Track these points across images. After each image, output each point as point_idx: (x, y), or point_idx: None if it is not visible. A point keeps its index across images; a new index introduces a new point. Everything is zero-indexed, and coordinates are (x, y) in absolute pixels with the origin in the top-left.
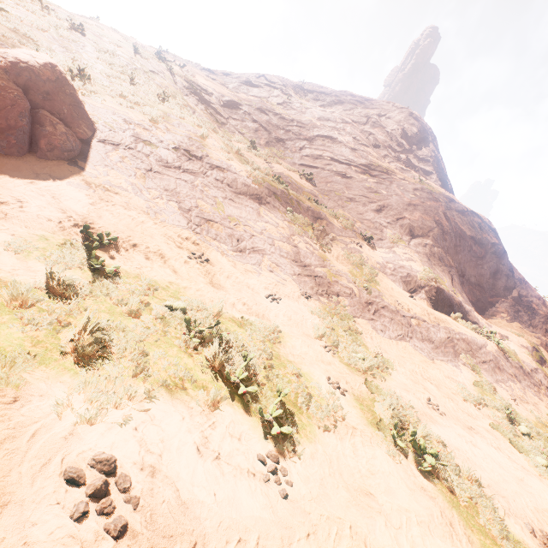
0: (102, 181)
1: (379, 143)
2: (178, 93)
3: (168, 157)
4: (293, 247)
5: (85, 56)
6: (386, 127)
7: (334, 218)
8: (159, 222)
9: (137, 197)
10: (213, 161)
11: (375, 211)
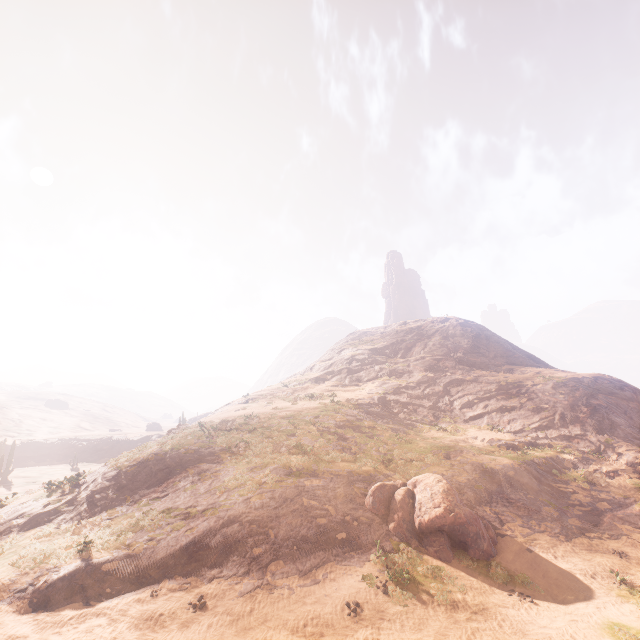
0: (520, 536)
1: (472, 360)
2: (376, 423)
3: (492, 489)
4: (604, 501)
5: (351, 444)
6: (461, 344)
7: (563, 454)
8: (569, 543)
9: (538, 533)
10: (499, 470)
11: (562, 426)
